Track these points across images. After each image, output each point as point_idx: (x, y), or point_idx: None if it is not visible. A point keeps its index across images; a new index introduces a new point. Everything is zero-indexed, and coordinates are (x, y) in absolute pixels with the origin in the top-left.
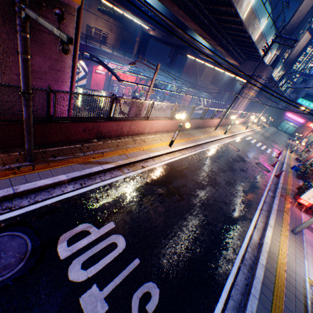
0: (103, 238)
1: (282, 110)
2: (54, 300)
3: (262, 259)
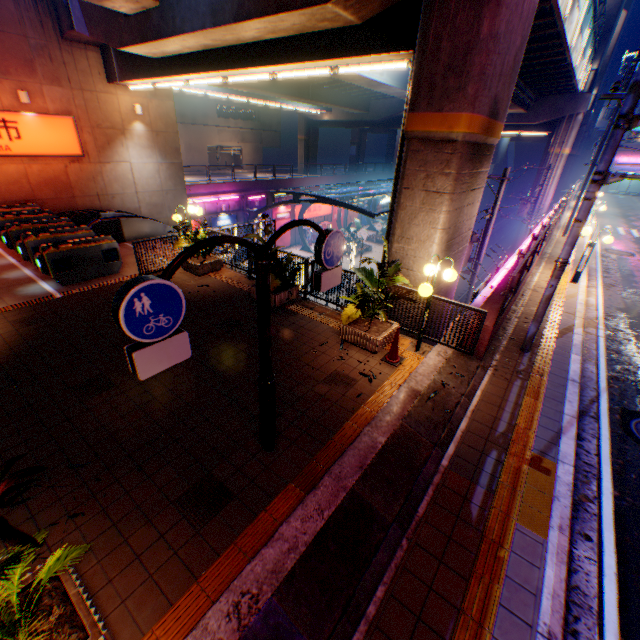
0: None
1: None
2: None
3: None
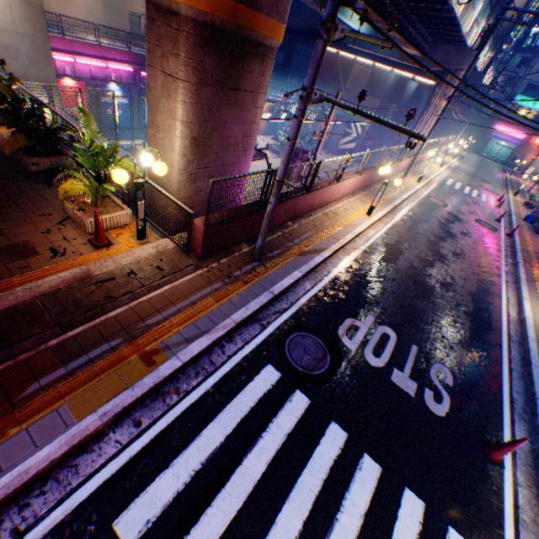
0: (372, 330)
1: (488, 122)
2: (373, 381)
3: (530, 333)
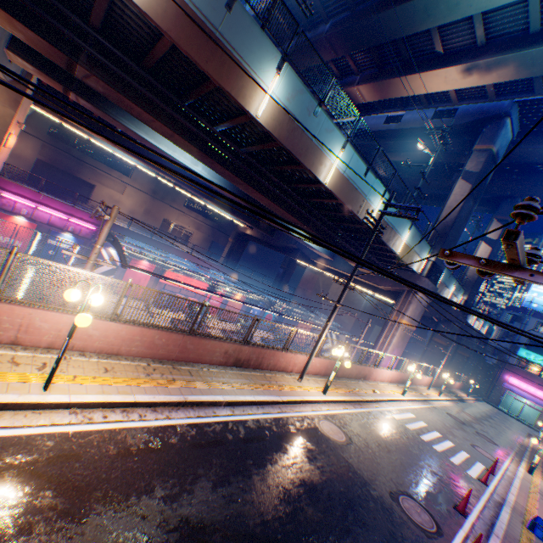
0: None
1: (496, 369)
2: None
3: None
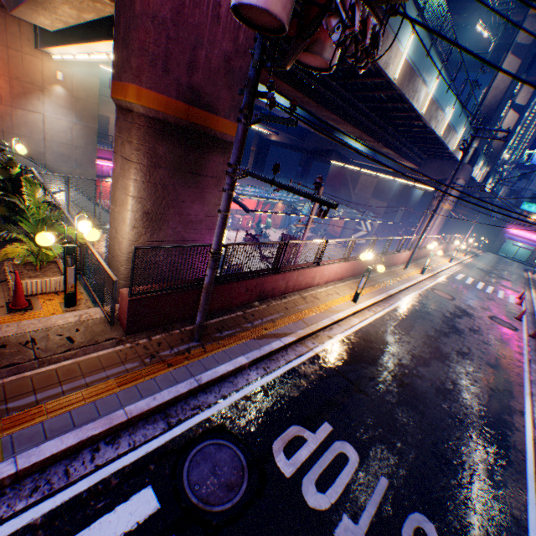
0: (325, 446)
1: (499, 224)
2: (304, 535)
3: None
